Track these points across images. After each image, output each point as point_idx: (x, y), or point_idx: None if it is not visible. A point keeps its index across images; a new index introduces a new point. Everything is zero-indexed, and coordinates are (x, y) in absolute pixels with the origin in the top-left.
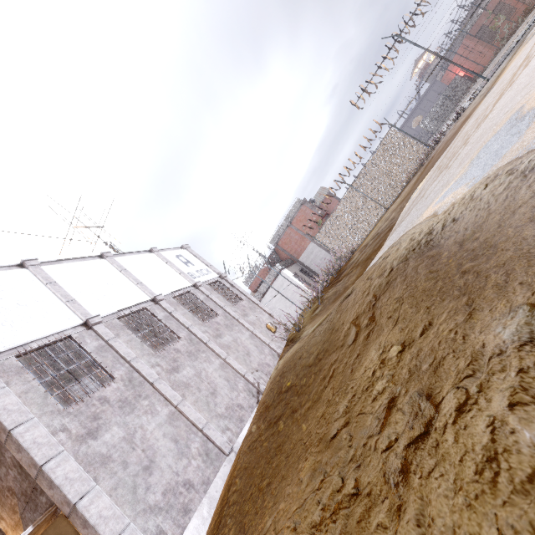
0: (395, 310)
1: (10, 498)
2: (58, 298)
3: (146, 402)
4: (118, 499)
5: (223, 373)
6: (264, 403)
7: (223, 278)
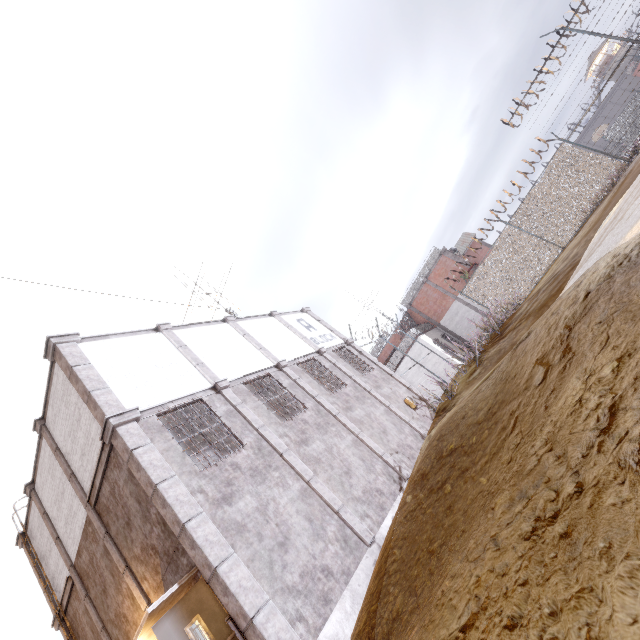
0: (602, 332)
1: (153, 557)
2: (188, 361)
3: (277, 474)
4: (255, 572)
5: (357, 451)
6: (419, 471)
7: (349, 345)
